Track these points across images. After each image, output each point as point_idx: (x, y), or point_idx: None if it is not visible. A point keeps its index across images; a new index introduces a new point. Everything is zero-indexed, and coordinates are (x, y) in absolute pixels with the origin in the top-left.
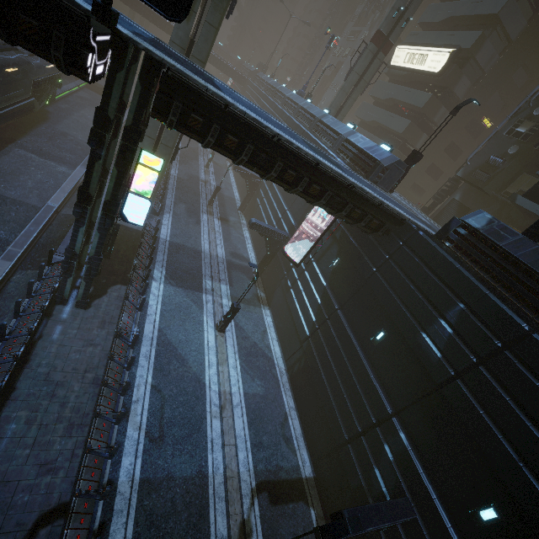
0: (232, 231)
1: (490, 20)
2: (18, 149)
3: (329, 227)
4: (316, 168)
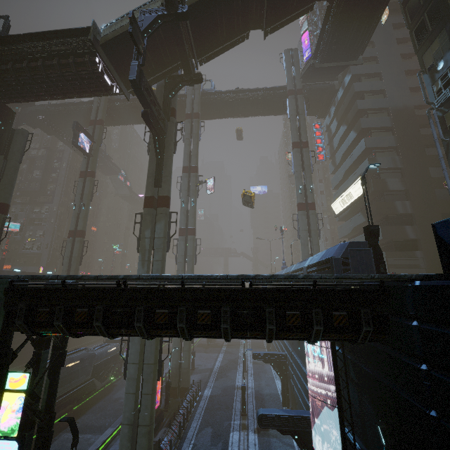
0: (275, 443)
1: (367, 153)
2: (66, 433)
3: (335, 368)
4: (181, 288)
